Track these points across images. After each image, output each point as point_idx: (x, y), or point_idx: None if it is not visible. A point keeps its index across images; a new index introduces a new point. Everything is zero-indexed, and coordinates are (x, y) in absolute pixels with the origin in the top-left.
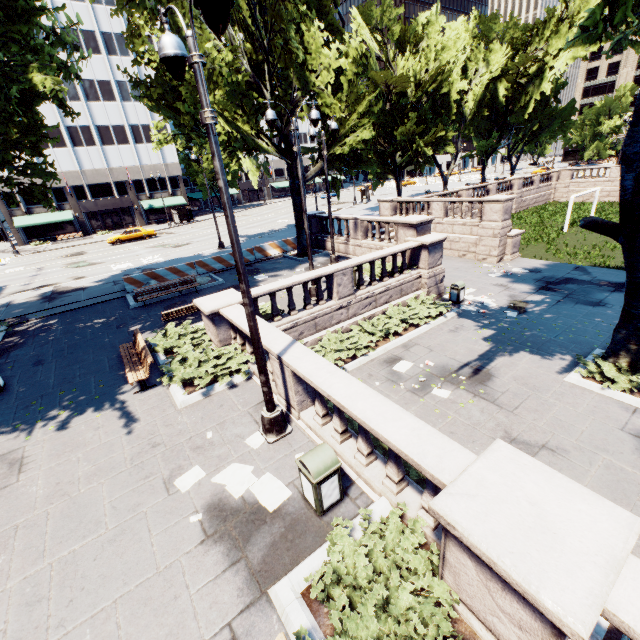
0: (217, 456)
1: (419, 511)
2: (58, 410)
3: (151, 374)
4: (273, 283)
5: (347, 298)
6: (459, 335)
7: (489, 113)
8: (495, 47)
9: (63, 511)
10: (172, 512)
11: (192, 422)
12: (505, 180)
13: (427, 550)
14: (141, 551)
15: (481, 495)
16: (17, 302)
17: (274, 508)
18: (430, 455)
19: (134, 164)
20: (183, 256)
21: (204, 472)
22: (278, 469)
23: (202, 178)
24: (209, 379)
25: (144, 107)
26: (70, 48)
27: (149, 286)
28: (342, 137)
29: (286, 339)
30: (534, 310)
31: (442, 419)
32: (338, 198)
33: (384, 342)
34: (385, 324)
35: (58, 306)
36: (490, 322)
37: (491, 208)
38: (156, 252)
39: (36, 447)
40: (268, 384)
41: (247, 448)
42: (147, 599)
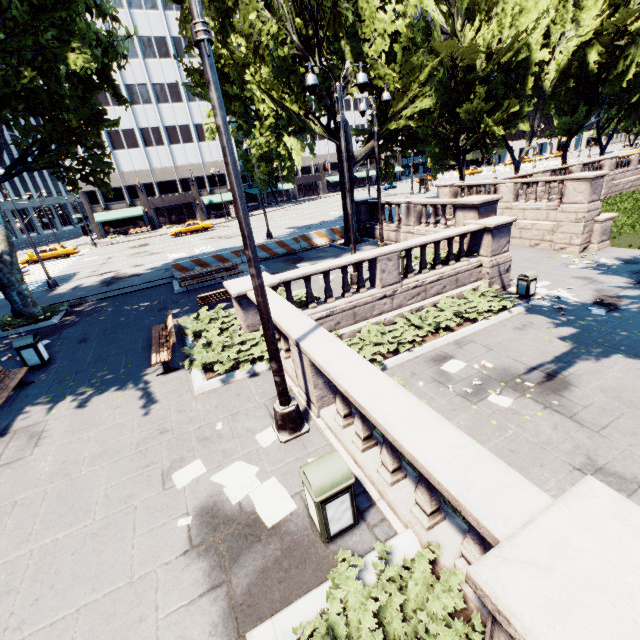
0: (222, 451)
1: (457, 560)
2: (86, 387)
3: (177, 357)
4: (308, 267)
5: (392, 286)
6: (527, 333)
7: (575, 85)
8: (587, 6)
9: (60, 493)
10: (162, 510)
11: (205, 410)
12: (593, 160)
13: (466, 619)
14: (120, 552)
15: (559, 570)
16: (82, 286)
17: (273, 523)
18: (476, 488)
19: (197, 161)
20: (232, 246)
21: (205, 468)
22: (286, 474)
23: (259, 173)
24: (229, 365)
25: (207, 106)
26: (145, 55)
27: (192, 272)
28: (396, 112)
29: (309, 323)
30: (630, 307)
31: (500, 433)
32: (391, 183)
33: (433, 337)
34: (435, 317)
35: (113, 290)
36: (568, 320)
37: (575, 187)
38: (209, 243)
39: (57, 422)
40: (280, 373)
41: (256, 445)
42: (111, 615)
